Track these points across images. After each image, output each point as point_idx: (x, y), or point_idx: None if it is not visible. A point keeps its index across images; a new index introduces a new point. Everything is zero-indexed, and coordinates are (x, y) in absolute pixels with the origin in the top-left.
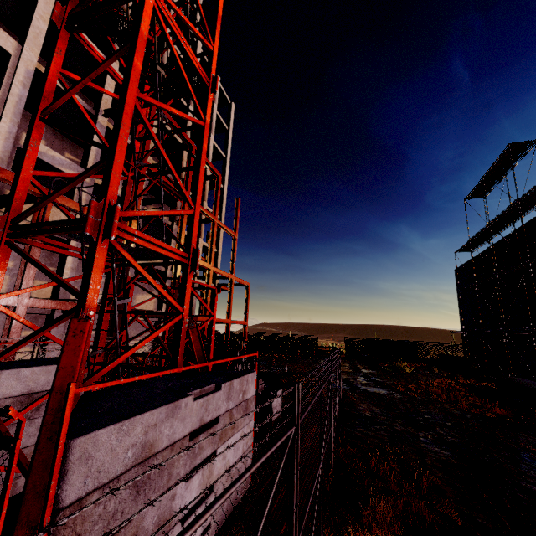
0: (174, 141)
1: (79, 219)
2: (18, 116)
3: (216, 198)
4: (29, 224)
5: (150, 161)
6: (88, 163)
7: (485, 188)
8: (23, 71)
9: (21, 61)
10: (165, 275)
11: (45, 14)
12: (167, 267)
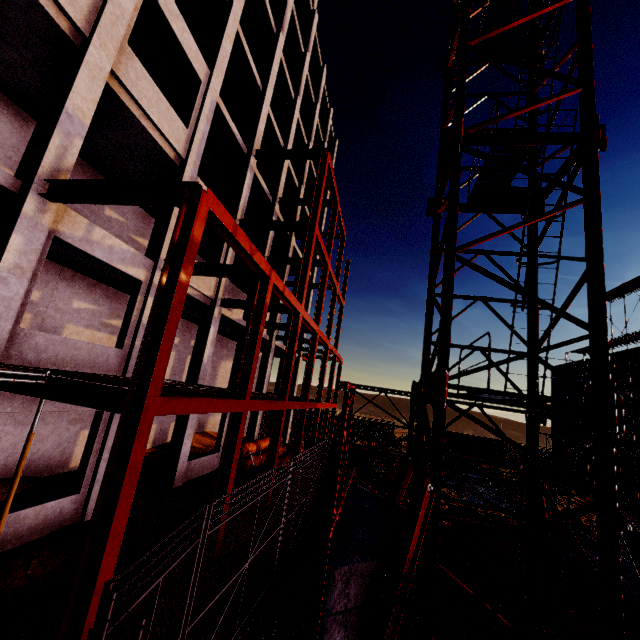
0: (291, 183)
1: (569, 402)
2: (198, 158)
3: (339, 261)
4: (484, 389)
5: (277, 210)
6: (237, 214)
7: (618, 293)
8: (209, 103)
9: (209, 90)
10: (269, 345)
11: (231, 33)
12: (273, 336)
